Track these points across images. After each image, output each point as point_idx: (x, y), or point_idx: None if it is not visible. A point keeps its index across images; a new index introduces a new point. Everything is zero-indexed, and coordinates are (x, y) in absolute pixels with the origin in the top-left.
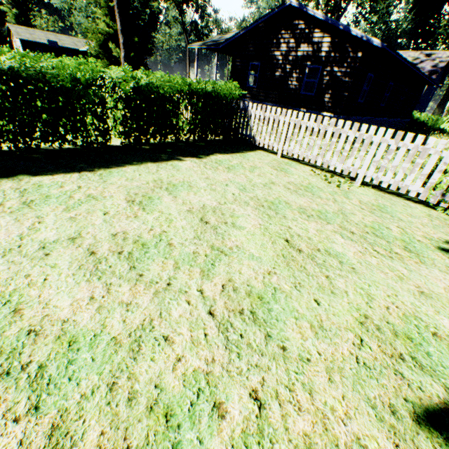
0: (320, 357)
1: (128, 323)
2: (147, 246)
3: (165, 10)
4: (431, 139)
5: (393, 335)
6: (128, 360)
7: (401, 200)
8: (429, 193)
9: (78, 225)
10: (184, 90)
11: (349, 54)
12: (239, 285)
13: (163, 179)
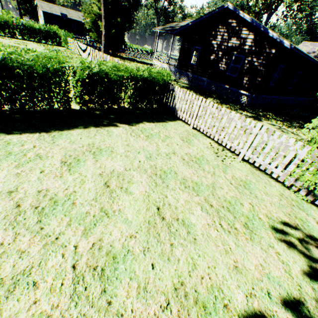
0: (131, 314)
1: (15, 268)
2: (57, 203)
3: None
4: (292, 139)
5: (194, 303)
6: (3, 298)
7: (267, 177)
8: (285, 178)
9: (19, 180)
10: (126, 76)
11: (265, 49)
12: (105, 244)
13: (95, 144)
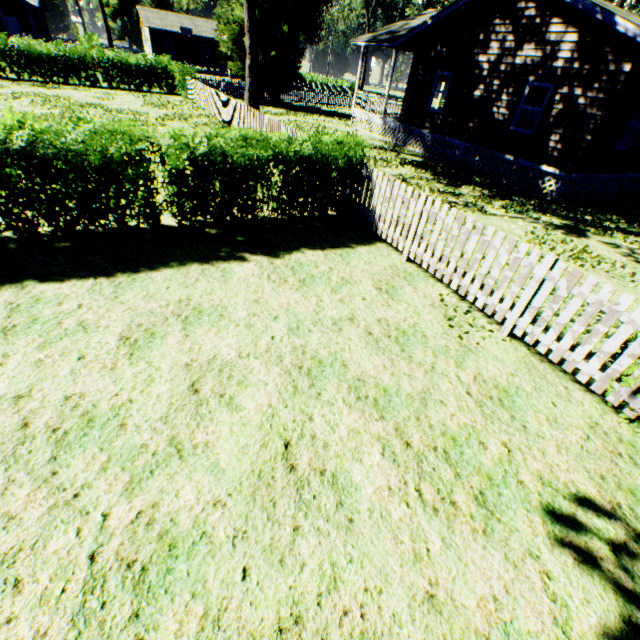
0: None
1: None
2: (93, 424)
3: None
4: (626, 297)
5: None
6: None
7: (564, 380)
8: (608, 387)
9: (39, 375)
10: (264, 157)
11: (606, 65)
12: (161, 516)
13: (192, 299)
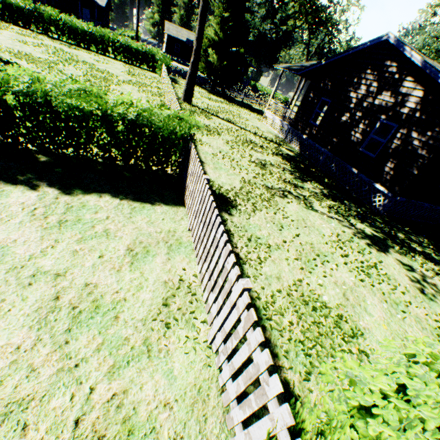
0: None
1: None
2: None
3: (298, 29)
4: (275, 382)
5: None
6: None
7: (226, 434)
8: None
9: None
10: (86, 109)
11: None
12: None
13: None
